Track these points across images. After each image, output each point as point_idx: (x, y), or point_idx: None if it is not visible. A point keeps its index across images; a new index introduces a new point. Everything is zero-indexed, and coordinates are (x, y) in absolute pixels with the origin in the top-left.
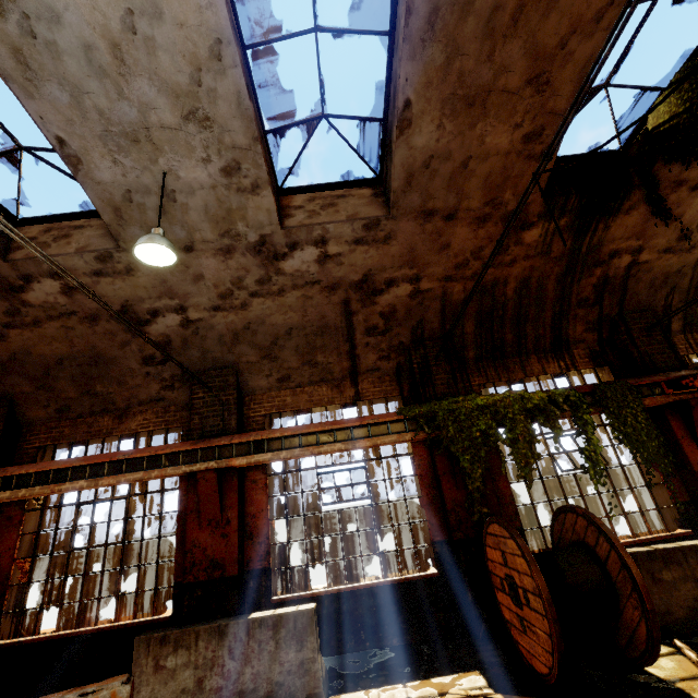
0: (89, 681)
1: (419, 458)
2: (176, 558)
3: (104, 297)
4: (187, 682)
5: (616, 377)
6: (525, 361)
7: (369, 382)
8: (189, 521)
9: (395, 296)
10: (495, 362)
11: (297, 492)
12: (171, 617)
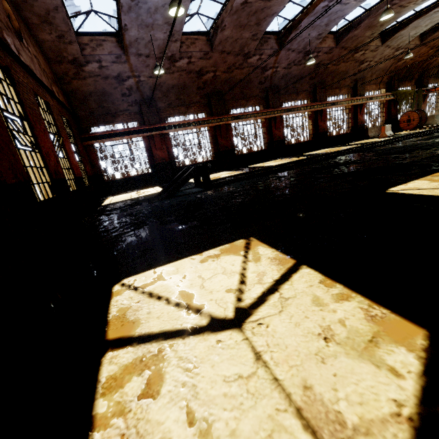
0: (342, 142)
1: (386, 104)
2: (351, 122)
3: (364, 56)
4: (374, 133)
5: (416, 88)
6: (405, 82)
7: (381, 85)
8: (358, 114)
9: (401, 62)
10: (401, 82)
11: (368, 110)
12: (351, 132)
